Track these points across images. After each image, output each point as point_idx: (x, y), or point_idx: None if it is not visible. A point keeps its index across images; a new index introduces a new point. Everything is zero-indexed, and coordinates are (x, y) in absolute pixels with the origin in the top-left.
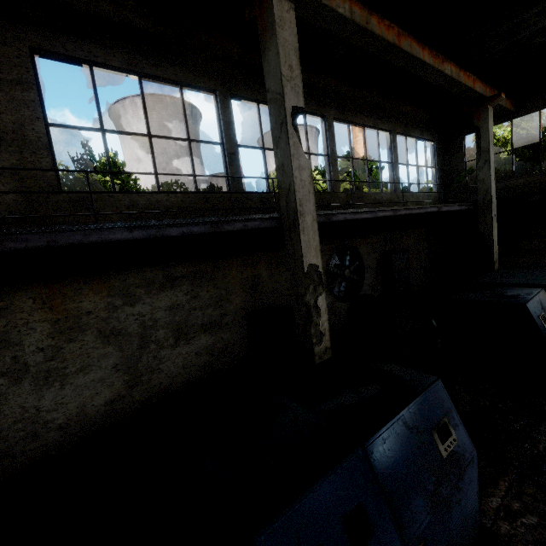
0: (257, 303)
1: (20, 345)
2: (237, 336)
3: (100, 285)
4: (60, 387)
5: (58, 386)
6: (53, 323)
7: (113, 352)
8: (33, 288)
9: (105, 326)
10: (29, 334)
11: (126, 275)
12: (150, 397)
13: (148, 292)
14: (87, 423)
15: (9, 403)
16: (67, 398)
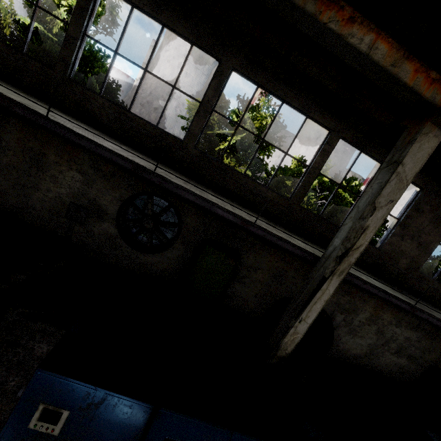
0: (439, 364)
1: (357, 315)
2: (416, 371)
3: (395, 312)
4: (351, 337)
5: (351, 336)
6: (370, 315)
7: (374, 339)
8: (378, 299)
9: (381, 327)
10: (362, 313)
11: (406, 314)
12: (366, 365)
13: (406, 326)
14: (344, 355)
15: (337, 331)
16: (348, 343)
